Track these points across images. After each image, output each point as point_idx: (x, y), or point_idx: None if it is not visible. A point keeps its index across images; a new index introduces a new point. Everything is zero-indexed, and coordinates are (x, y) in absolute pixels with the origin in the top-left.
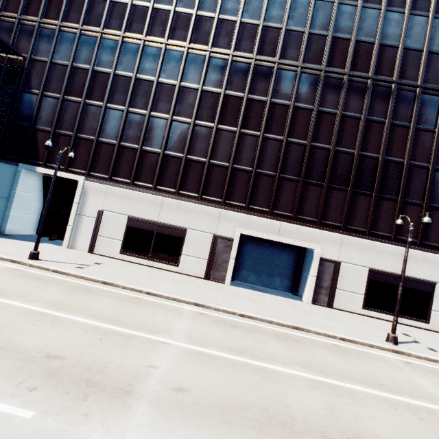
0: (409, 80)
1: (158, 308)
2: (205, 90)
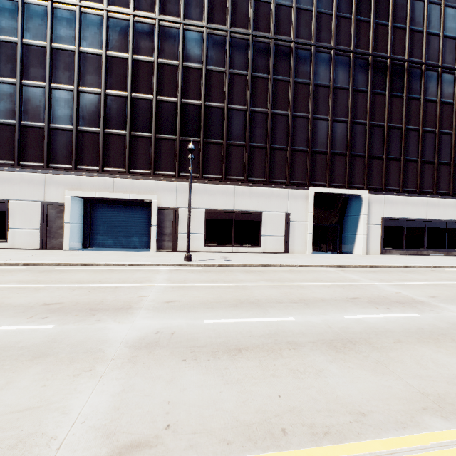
0: (218, 24)
1: None
2: None
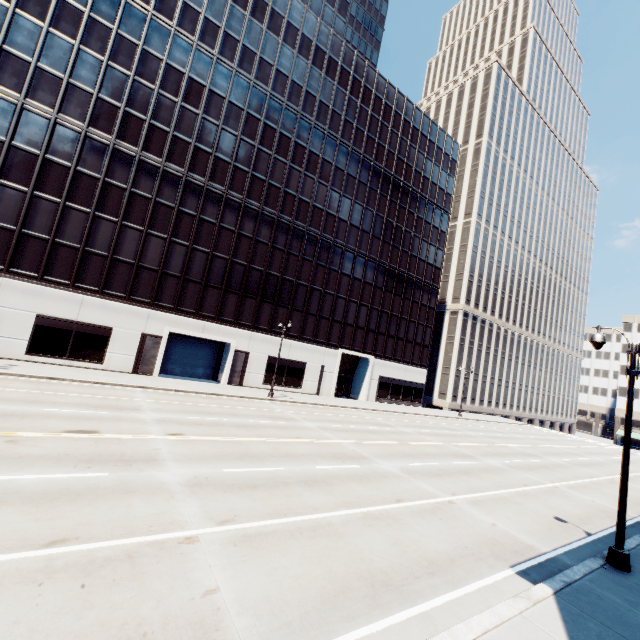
0: (301, 223)
1: (115, 389)
2: (134, 192)
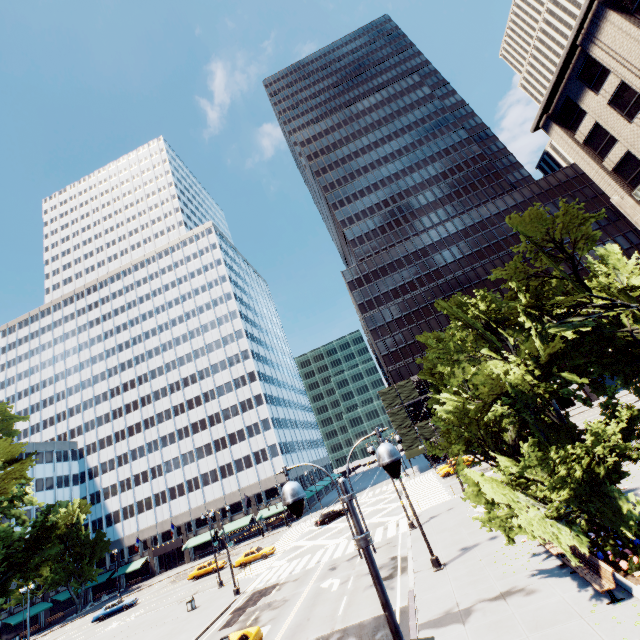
0: None
1: None
2: None
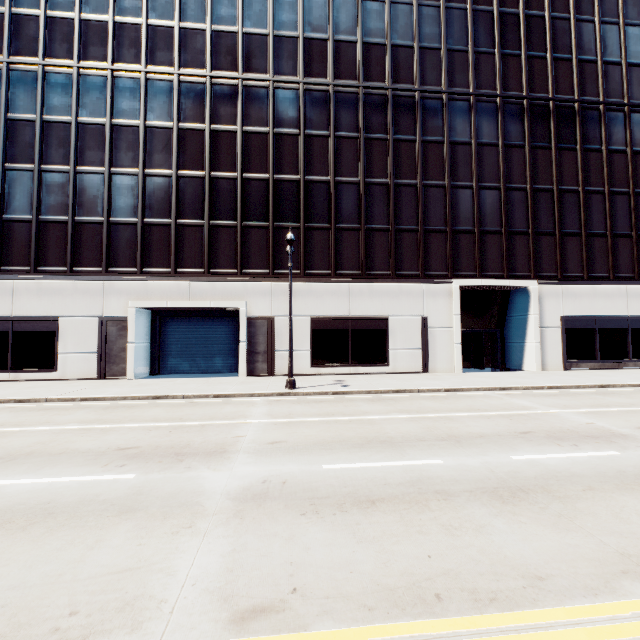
0: (318, 78)
1: None
2: (47, 120)
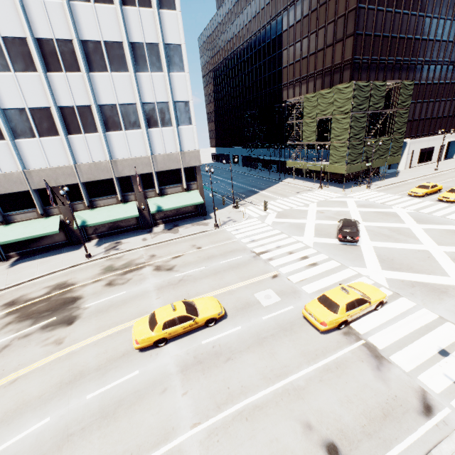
0: None
1: None
2: (445, 83)
